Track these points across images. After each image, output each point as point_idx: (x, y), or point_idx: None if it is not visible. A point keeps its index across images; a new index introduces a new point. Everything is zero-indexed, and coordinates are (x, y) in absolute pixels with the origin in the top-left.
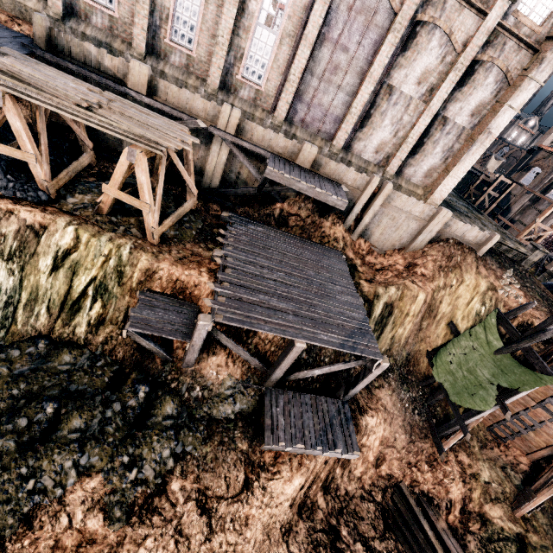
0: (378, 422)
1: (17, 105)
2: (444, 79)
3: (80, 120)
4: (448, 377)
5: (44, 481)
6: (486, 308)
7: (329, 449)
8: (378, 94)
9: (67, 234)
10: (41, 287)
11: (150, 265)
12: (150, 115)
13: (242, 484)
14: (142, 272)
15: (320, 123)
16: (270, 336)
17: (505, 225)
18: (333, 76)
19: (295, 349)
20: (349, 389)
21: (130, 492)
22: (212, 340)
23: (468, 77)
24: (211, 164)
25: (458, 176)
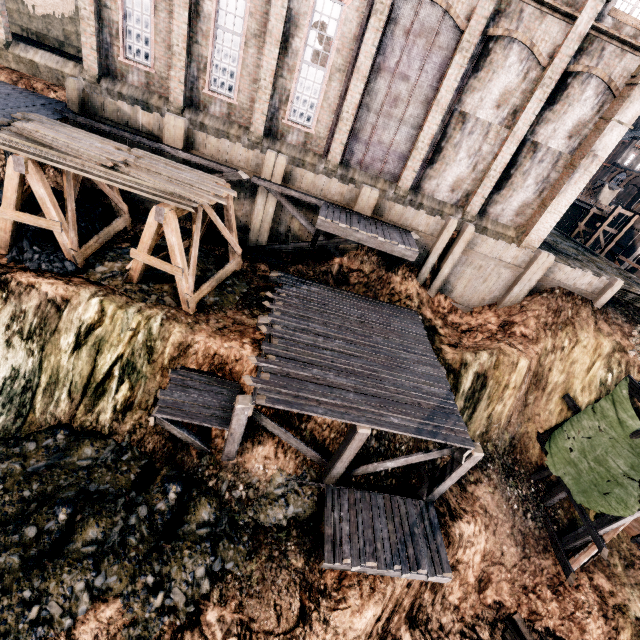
0: (477, 530)
1: (41, 171)
2: (529, 99)
3: (105, 181)
4: (568, 468)
5: (50, 608)
6: (613, 376)
7: (410, 569)
8: (448, 124)
9: (91, 307)
10: (62, 368)
11: (184, 338)
12: (182, 169)
13: (297, 615)
14: (174, 347)
15: (382, 163)
16: (328, 419)
17: (630, 267)
18: (394, 109)
19: (358, 436)
20: (433, 486)
21: (154, 623)
22: (257, 426)
23: (560, 93)
24: (257, 219)
25: (559, 211)
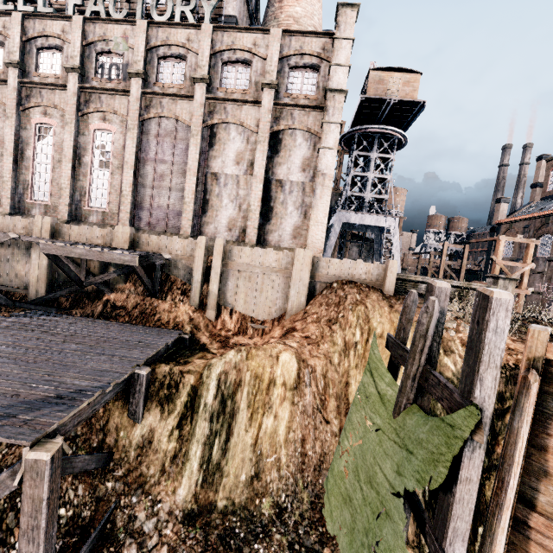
0: None
1: None
2: (256, 152)
3: None
4: (344, 513)
5: None
6: None
7: None
8: (206, 183)
9: None
10: None
11: None
12: None
13: None
14: None
15: (165, 221)
16: None
17: None
18: (162, 182)
19: None
20: None
21: None
22: None
23: (278, 145)
24: (34, 273)
25: (321, 223)
